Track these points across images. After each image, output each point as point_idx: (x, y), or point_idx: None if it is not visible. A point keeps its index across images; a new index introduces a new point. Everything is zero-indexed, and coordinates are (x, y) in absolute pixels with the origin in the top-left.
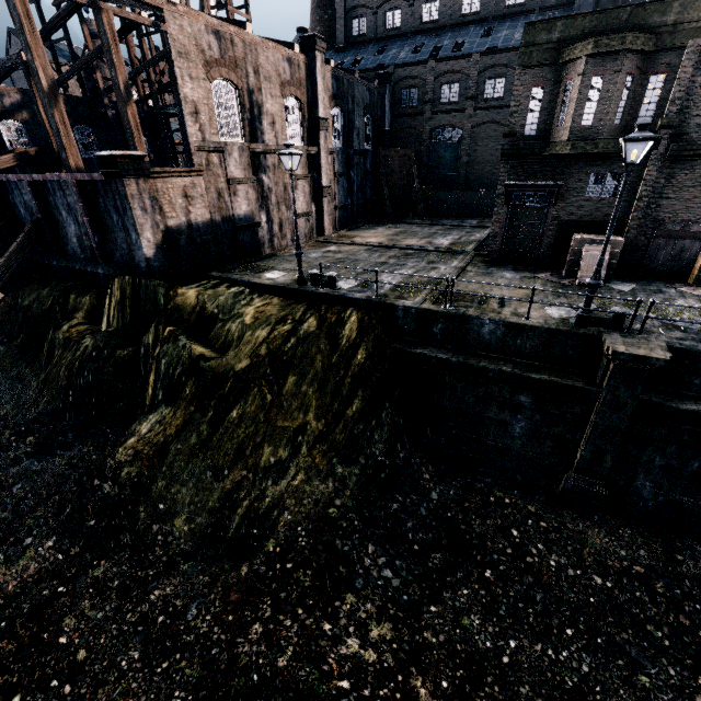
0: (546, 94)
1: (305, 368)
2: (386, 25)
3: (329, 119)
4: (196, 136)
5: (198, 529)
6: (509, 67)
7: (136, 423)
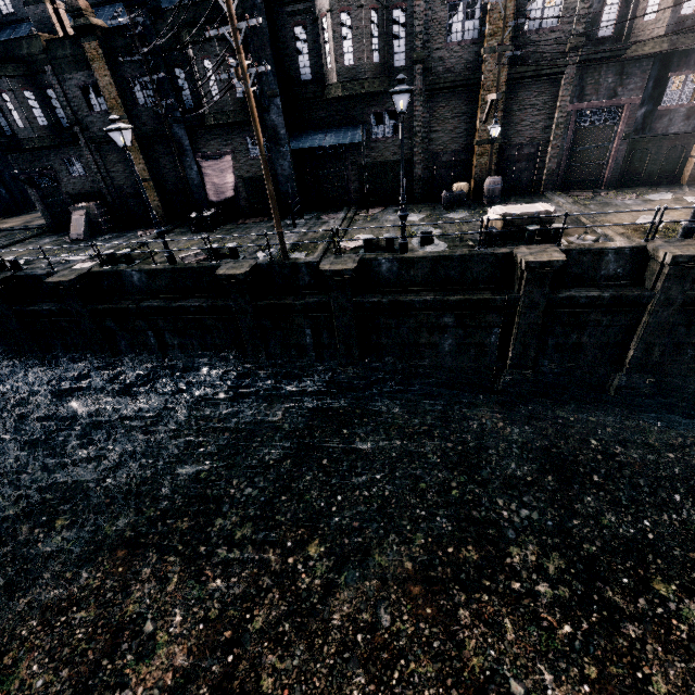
0: None
1: None
2: None
3: None
4: None
5: None
6: None
7: None
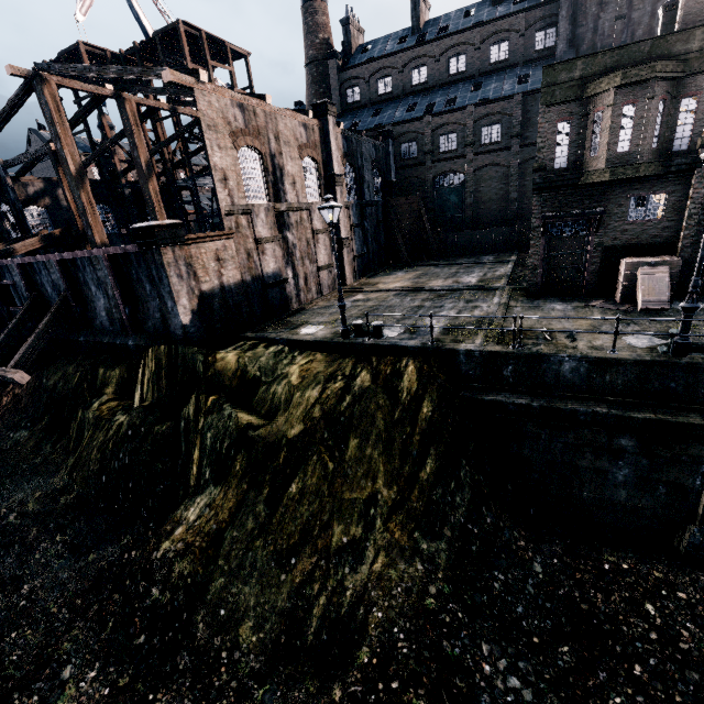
0: (573, 128)
1: (366, 428)
2: (378, 91)
3: (342, 176)
4: (226, 201)
5: (269, 639)
6: (503, 114)
7: (181, 508)
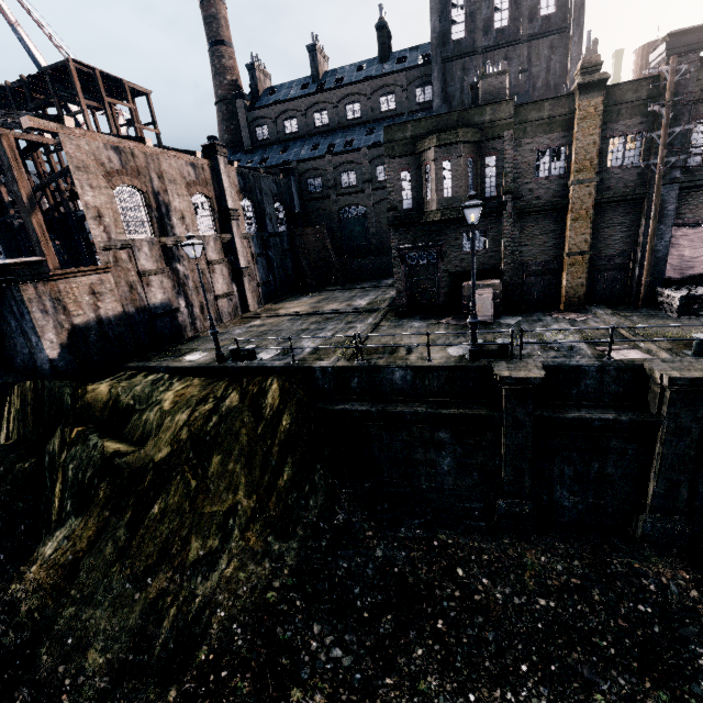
0: (412, 176)
1: (229, 445)
2: (285, 130)
3: (239, 210)
4: (101, 237)
5: (117, 658)
6: None
7: (39, 545)
